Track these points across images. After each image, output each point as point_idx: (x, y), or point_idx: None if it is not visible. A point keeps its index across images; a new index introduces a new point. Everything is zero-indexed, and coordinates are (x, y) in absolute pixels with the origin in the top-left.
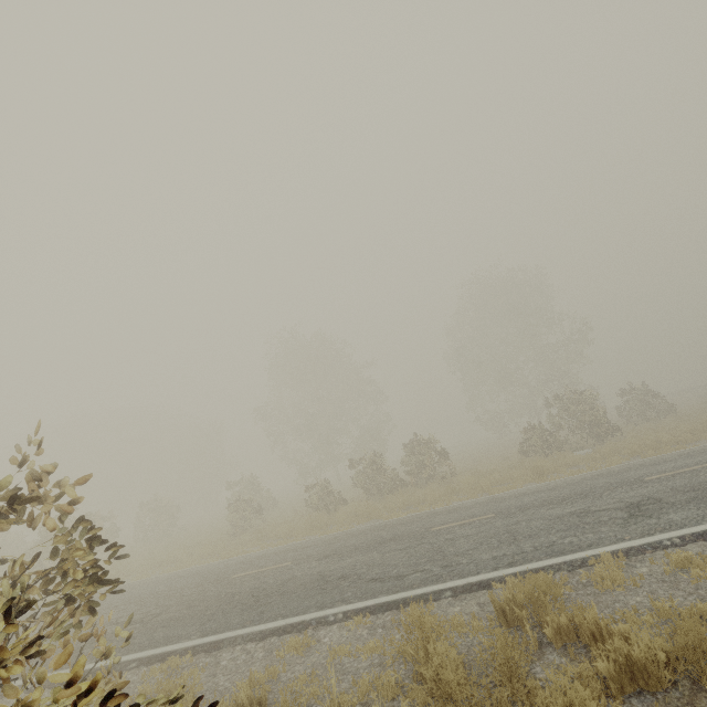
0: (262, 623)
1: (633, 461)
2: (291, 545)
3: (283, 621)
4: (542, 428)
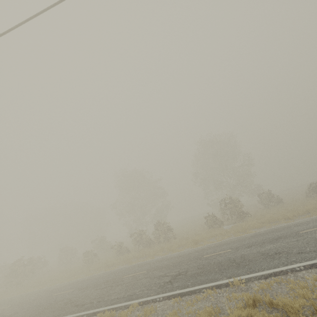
0: None
1: (230, 238)
2: (89, 277)
3: None
4: (212, 216)
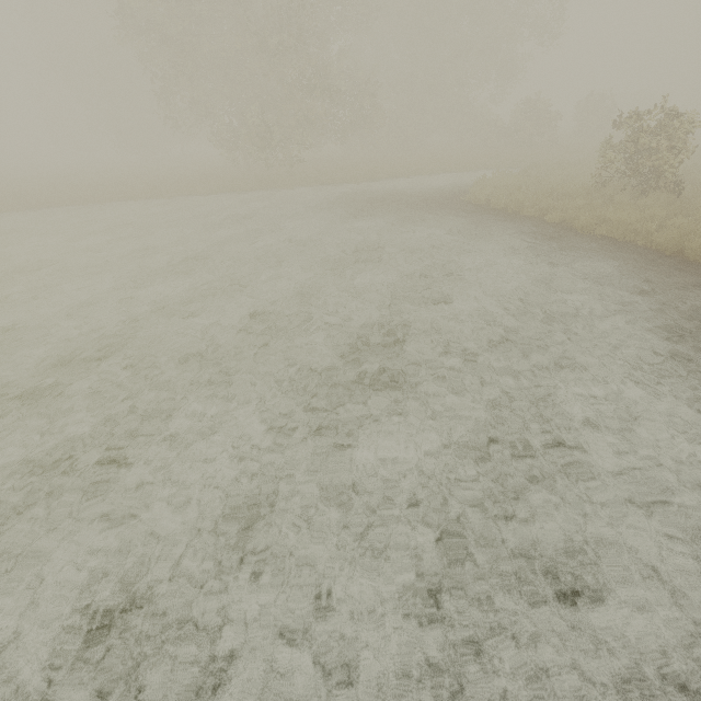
0: None
1: None
2: None
3: None
4: None
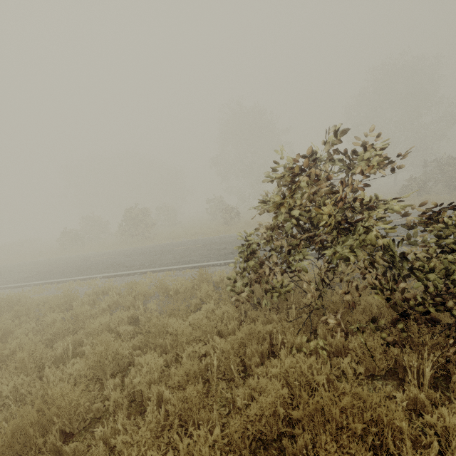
0: None
1: None
2: None
3: None
4: (422, 179)
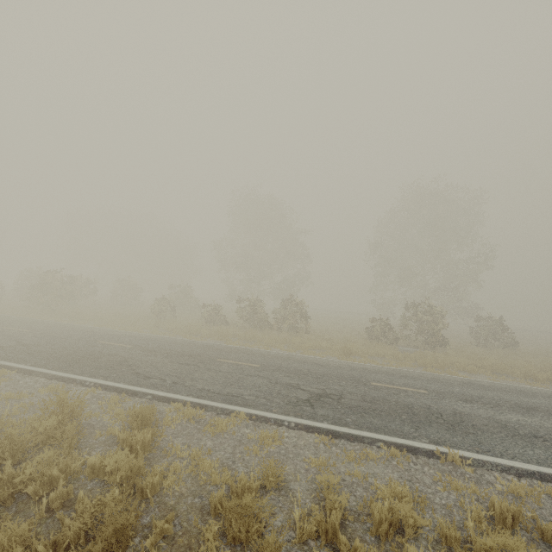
0: (60, 371)
1: (414, 369)
2: (158, 336)
3: (68, 374)
4: (386, 322)
